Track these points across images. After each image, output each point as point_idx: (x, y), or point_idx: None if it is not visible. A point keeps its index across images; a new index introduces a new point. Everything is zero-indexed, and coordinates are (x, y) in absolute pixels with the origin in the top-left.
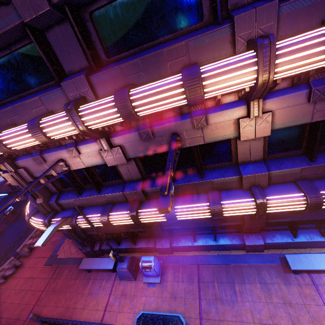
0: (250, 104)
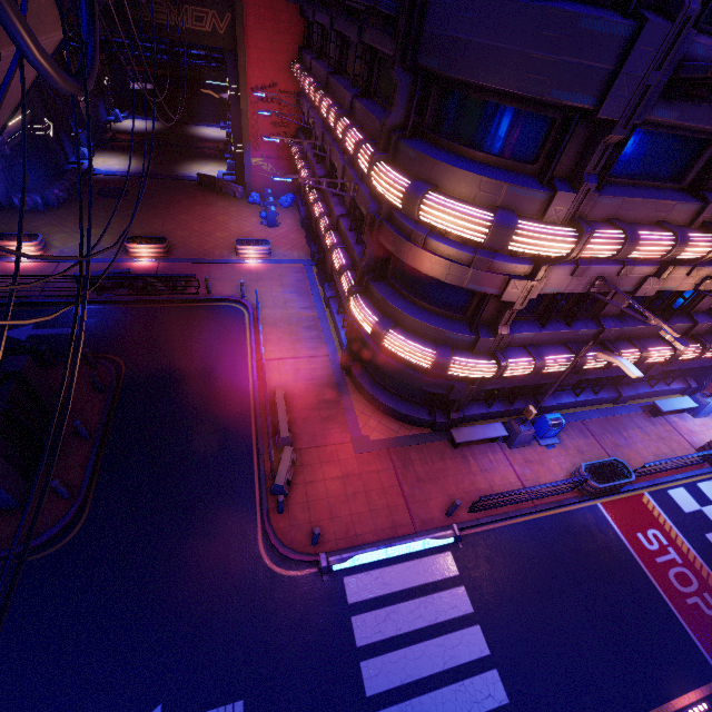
0: None
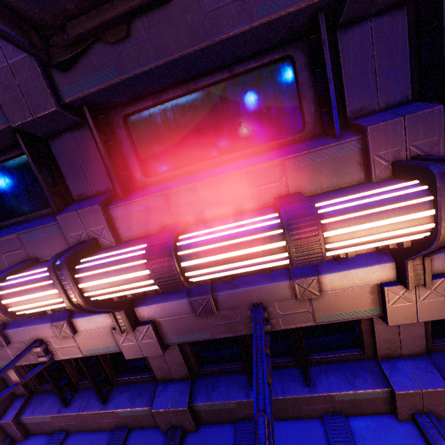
0: (407, 265)
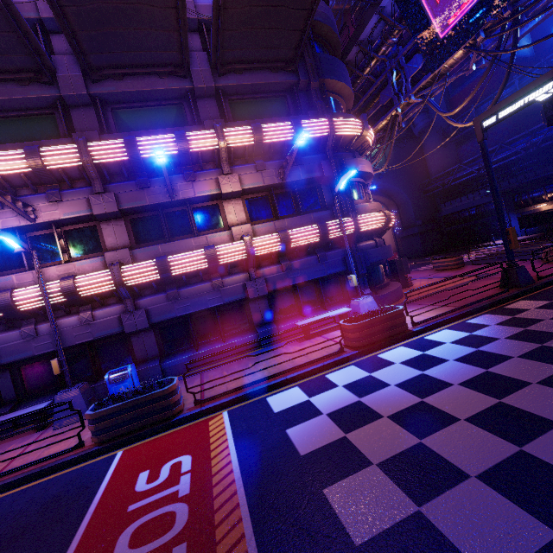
0: (222, 165)
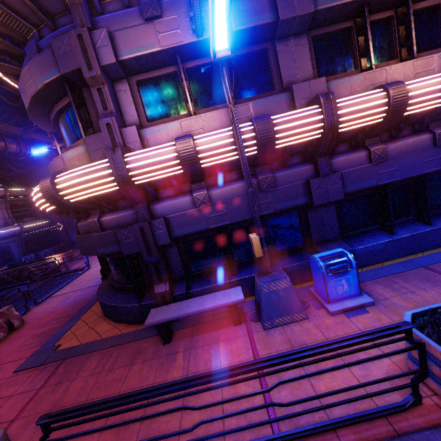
0: None
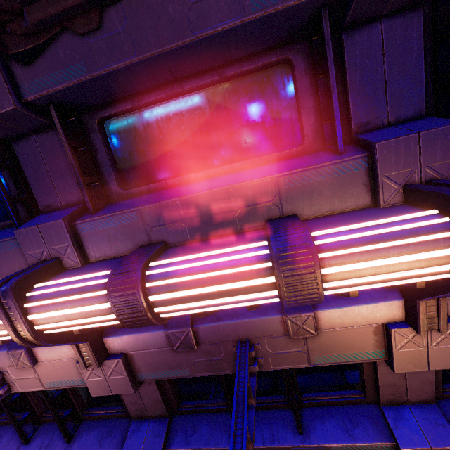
0: (419, 306)
